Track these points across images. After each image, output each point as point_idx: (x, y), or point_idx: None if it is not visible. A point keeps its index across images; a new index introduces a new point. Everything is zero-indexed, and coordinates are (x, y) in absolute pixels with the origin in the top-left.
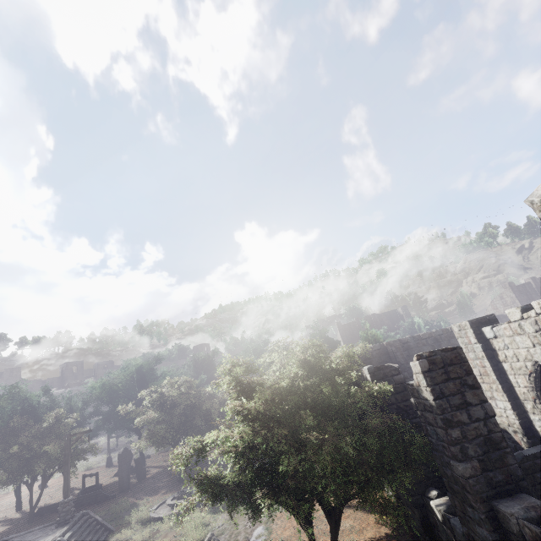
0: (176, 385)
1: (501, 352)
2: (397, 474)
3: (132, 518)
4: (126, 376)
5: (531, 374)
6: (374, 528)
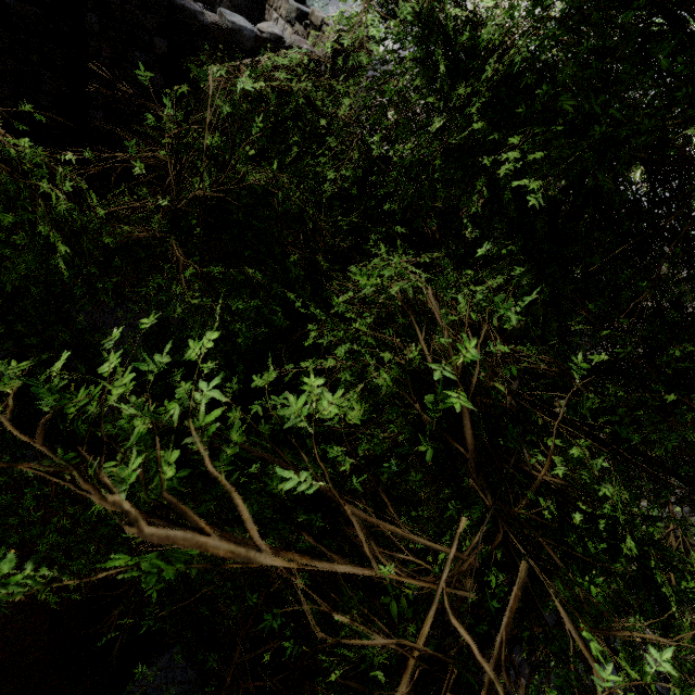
0: None
1: None
2: None
3: None
4: None
5: None
6: None
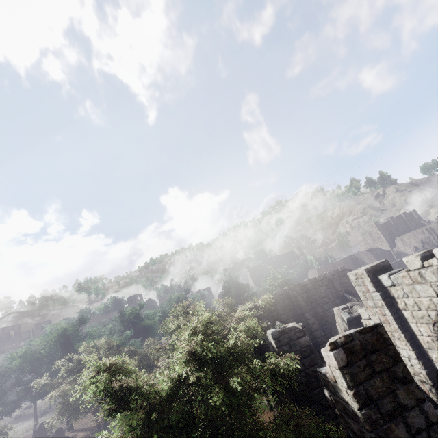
0: (94, 350)
1: (401, 300)
2: None
3: None
4: (49, 342)
5: (435, 324)
6: None
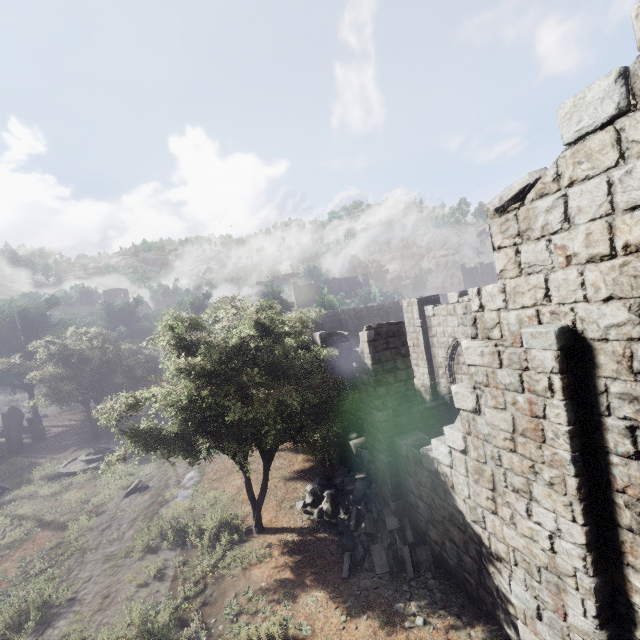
0: (85, 338)
1: (434, 328)
2: (329, 422)
3: (34, 476)
4: (1, 321)
5: (449, 348)
6: (300, 464)
